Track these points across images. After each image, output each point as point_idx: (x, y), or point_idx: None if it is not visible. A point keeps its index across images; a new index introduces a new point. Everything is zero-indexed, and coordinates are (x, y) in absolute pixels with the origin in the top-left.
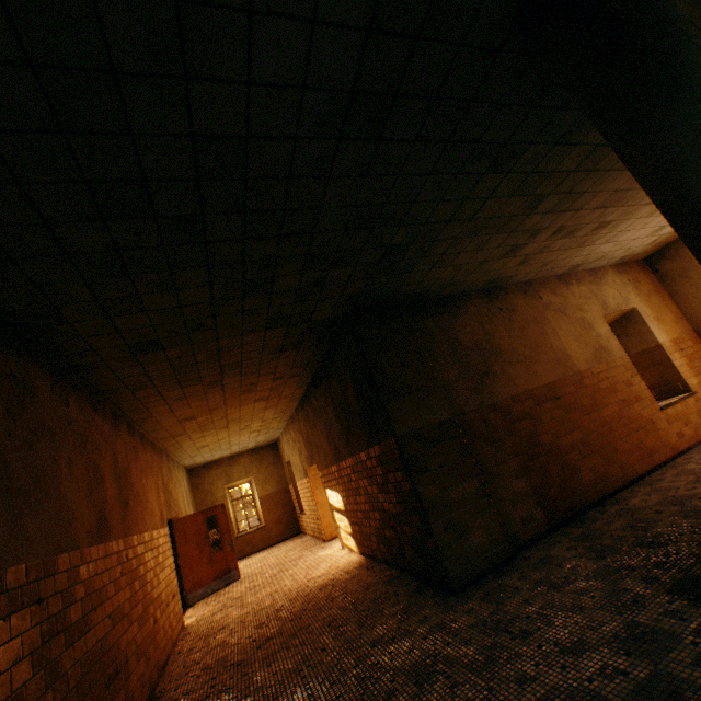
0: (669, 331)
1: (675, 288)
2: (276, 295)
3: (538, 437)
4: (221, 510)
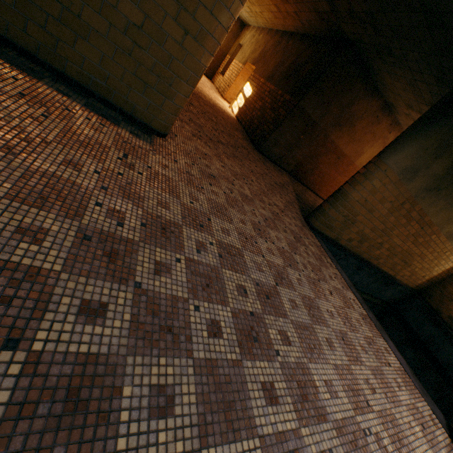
0: None
1: None
2: (347, 2)
3: (319, 157)
4: None
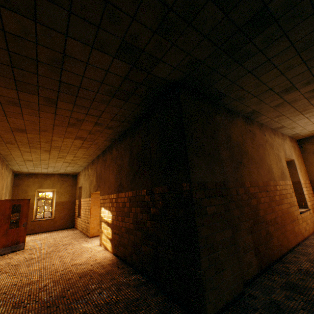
0: (303, 176)
1: (307, 158)
2: None
3: (258, 211)
4: (26, 203)
